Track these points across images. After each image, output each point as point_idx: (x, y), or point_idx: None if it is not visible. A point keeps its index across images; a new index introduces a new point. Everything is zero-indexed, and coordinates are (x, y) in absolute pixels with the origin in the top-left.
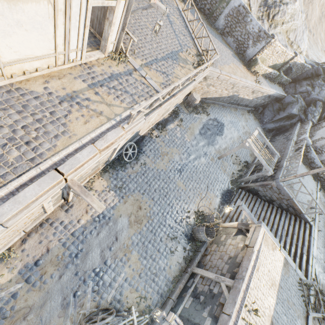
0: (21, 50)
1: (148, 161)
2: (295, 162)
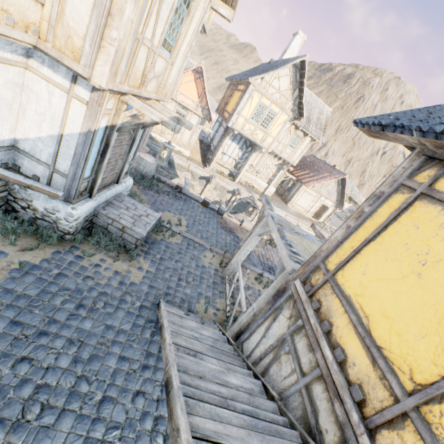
0: (301, 203)
1: None
2: None
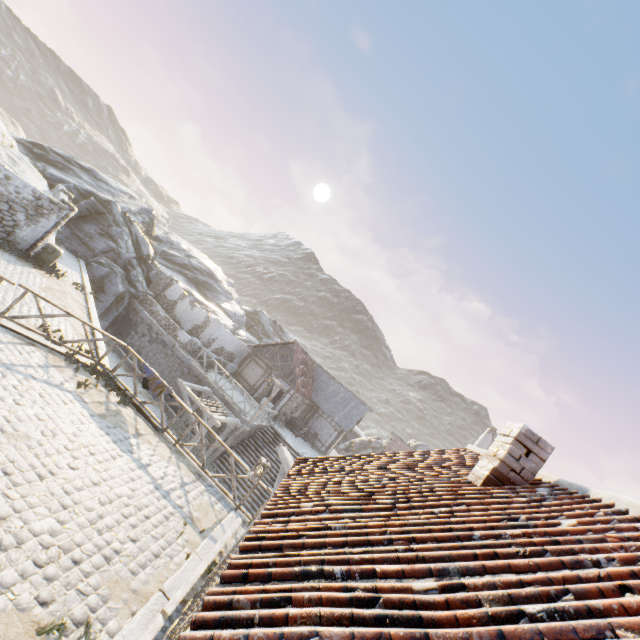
0: None
1: None
2: (236, 388)
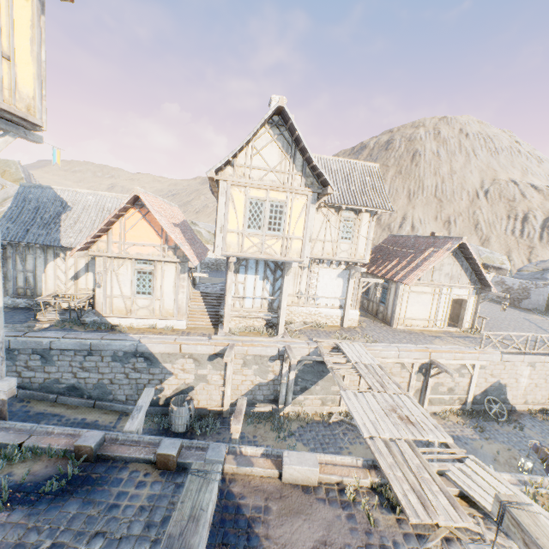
0: (414, 313)
1: (527, 431)
2: None
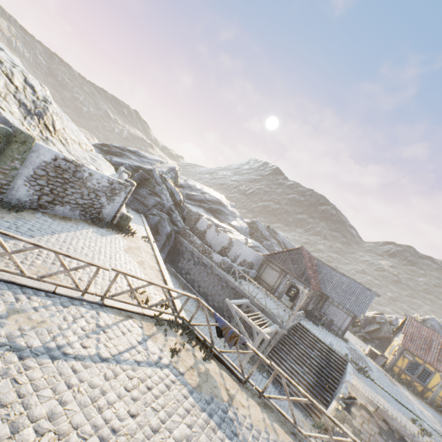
0: None
1: None
2: (268, 297)
